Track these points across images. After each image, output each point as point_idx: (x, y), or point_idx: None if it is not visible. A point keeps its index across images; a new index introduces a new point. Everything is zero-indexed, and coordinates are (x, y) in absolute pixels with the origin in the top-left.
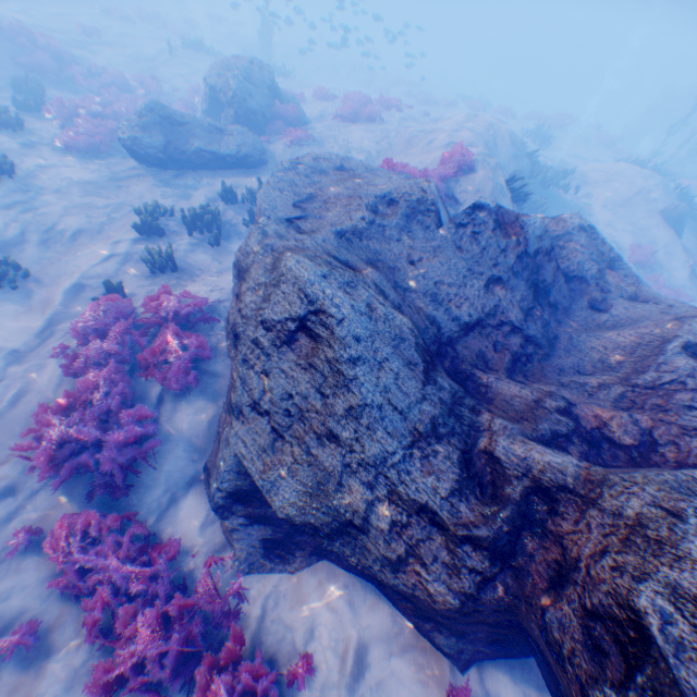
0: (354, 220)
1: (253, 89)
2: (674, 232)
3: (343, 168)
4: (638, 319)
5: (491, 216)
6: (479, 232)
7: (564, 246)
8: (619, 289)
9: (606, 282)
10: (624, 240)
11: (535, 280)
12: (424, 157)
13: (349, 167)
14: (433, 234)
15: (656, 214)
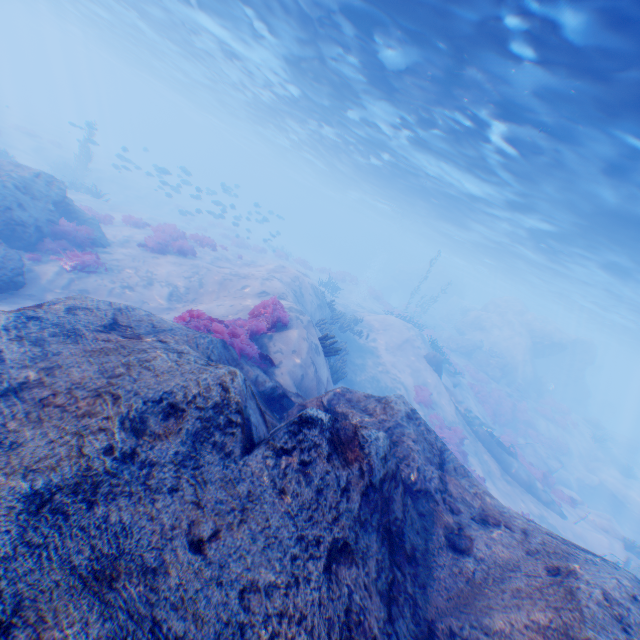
0: (89, 453)
1: (28, 199)
2: (436, 372)
3: (117, 322)
4: (507, 563)
5: (326, 433)
6: (312, 461)
7: (399, 442)
8: (465, 501)
9: (451, 493)
10: (407, 379)
11: (388, 522)
12: (236, 300)
13: (127, 320)
14: (243, 469)
15: (421, 356)
